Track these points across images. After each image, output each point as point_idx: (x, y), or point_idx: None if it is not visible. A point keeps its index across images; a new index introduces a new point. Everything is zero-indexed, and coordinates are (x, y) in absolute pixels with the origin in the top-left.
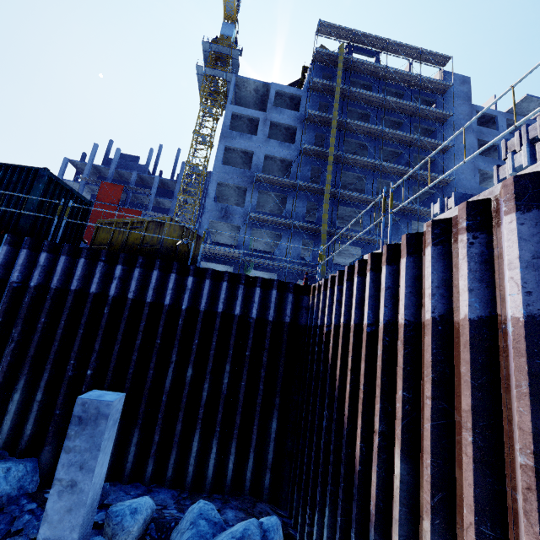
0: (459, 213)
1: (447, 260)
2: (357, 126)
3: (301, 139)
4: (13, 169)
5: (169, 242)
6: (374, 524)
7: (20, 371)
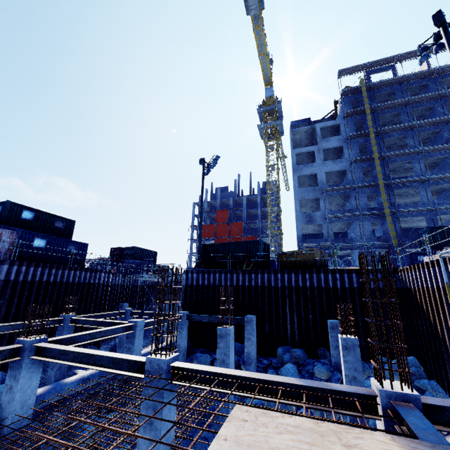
0: (446, 259)
1: (448, 270)
2: (391, 129)
3: (348, 153)
4: (249, 242)
5: (318, 259)
6: (449, 347)
7: (286, 318)
